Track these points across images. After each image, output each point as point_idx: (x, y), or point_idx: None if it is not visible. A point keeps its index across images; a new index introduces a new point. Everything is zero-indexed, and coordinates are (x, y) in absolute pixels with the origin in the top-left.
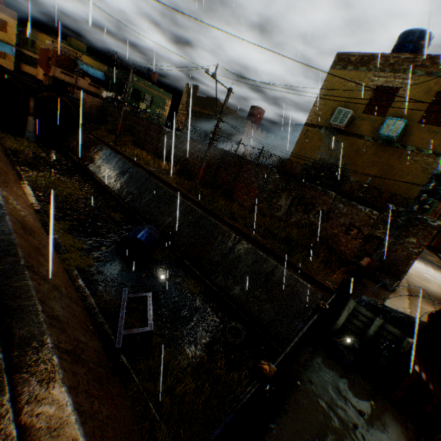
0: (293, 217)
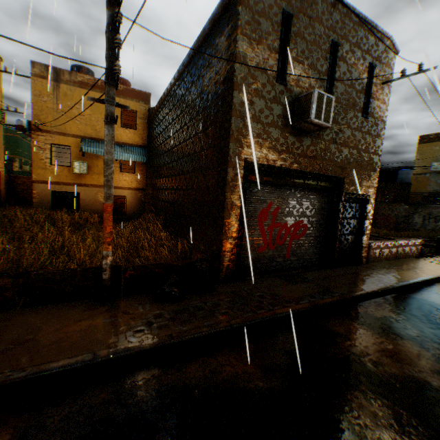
0: (427, 227)
